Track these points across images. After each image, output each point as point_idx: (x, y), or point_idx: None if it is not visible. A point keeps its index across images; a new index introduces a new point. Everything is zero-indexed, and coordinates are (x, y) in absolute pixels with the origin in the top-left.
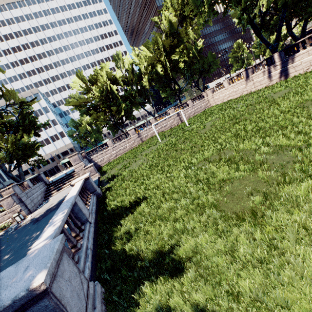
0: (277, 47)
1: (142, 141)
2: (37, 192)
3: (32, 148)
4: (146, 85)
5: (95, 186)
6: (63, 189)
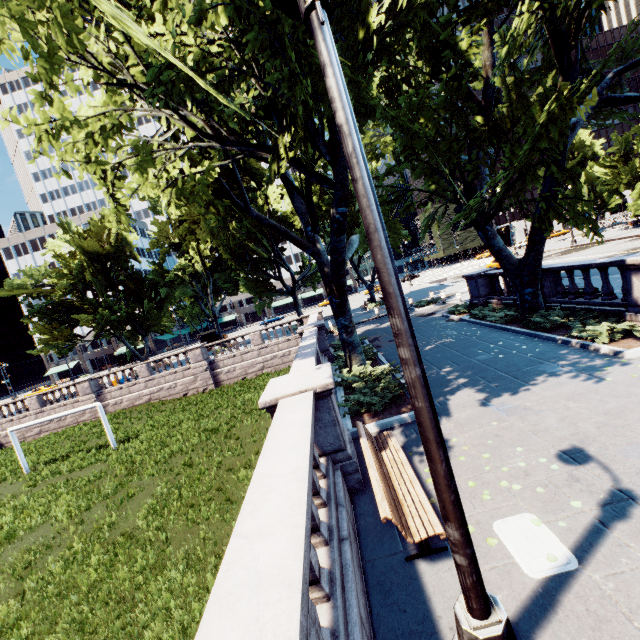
0: (341, 311)
1: (105, 411)
2: None
3: None
4: (197, 263)
5: None
6: None
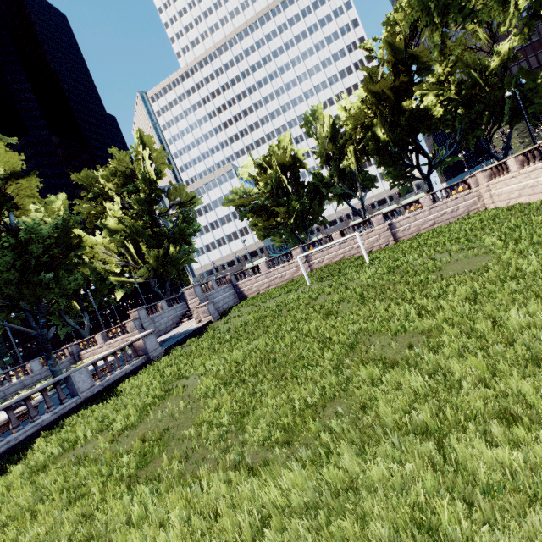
0: None
1: (311, 268)
2: (170, 316)
3: (177, 263)
4: (351, 163)
5: (150, 348)
6: (192, 320)
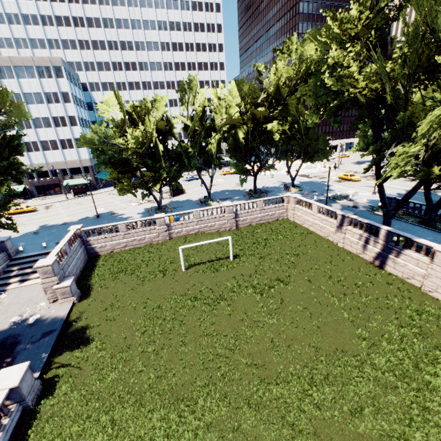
0: (393, 216)
1: (170, 236)
2: None
3: (0, 206)
4: (214, 148)
5: (27, 391)
6: (26, 284)
